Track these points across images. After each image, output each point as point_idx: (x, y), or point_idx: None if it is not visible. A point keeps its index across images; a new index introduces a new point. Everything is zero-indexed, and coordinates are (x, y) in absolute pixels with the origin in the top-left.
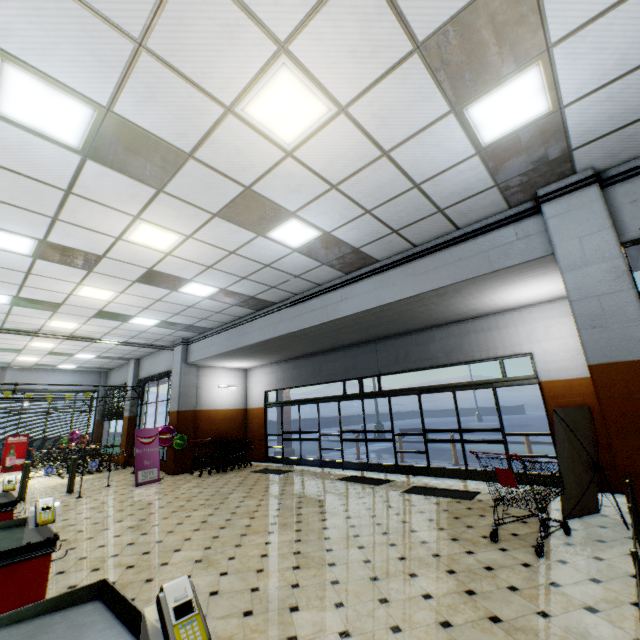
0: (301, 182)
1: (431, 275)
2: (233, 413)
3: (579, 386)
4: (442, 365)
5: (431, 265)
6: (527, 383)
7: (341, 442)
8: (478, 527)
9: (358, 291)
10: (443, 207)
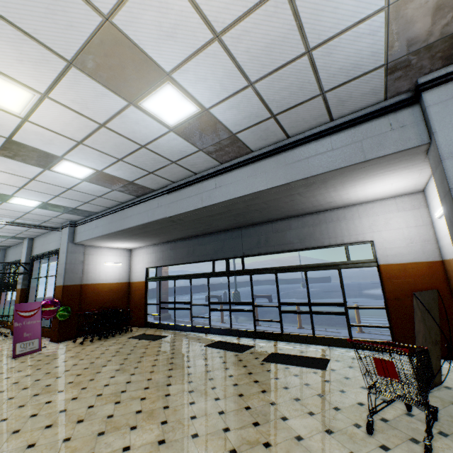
0: (177, 20)
1: (303, 164)
2: (118, 286)
3: (412, 269)
4: (297, 249)
5: (303, 155)
6: (367, 266)
7: (209, 311)
8: (345, 409)
9: (232, 179)
10: (326, 89)
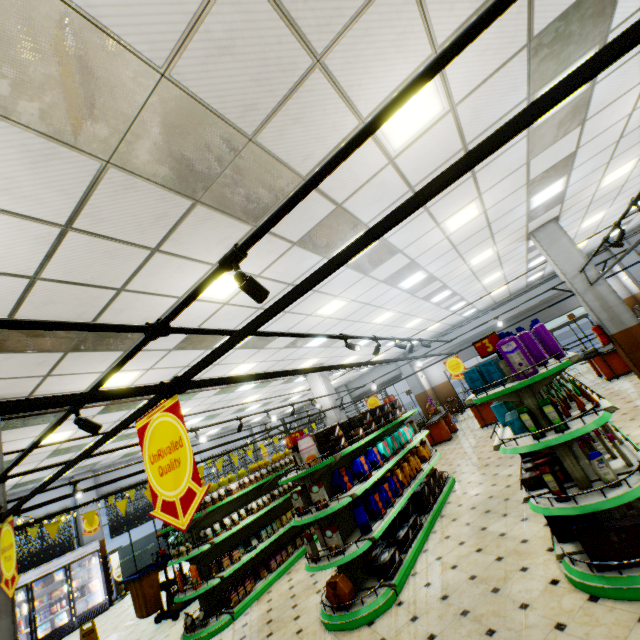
0: None
1: None
2: (431, 391)
3: None
4: (558, 316)
5: None
6: None
7: None
8: None
9: (536, 293)
10: None
